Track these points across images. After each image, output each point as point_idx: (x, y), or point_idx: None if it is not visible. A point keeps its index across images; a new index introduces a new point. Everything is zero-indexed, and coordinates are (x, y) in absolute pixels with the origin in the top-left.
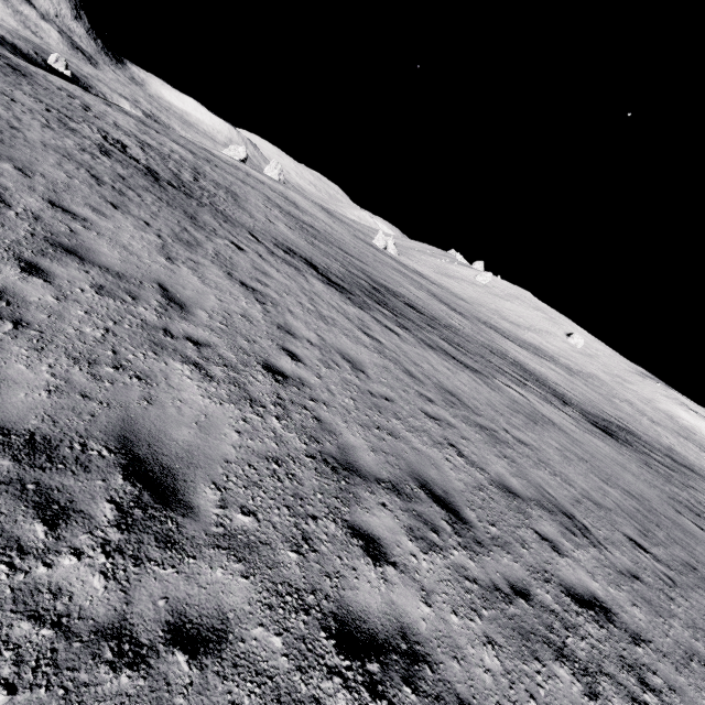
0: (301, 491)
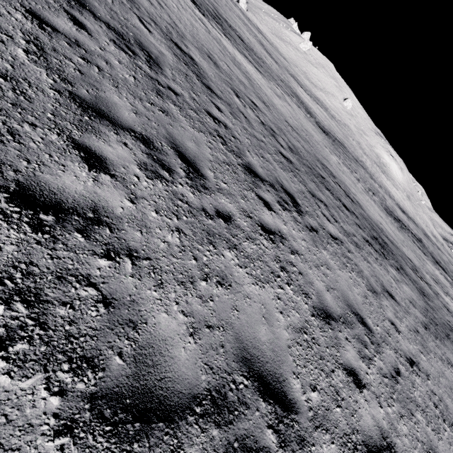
0: (168, 27)
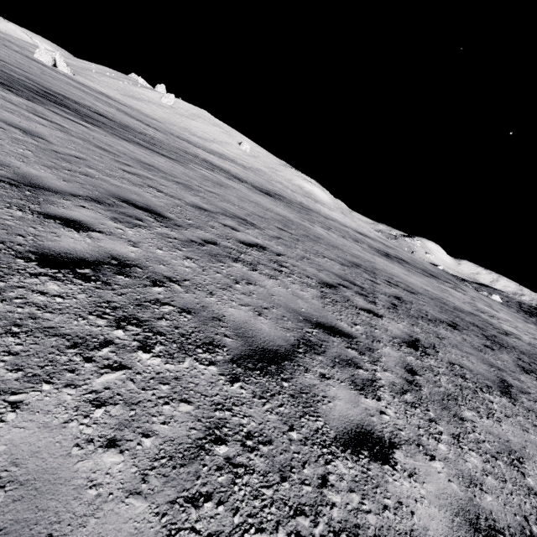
0: None
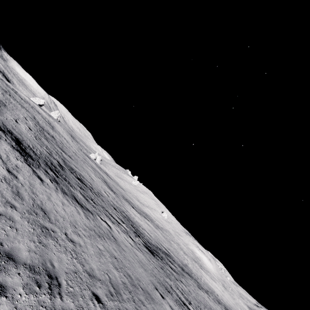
0: None
